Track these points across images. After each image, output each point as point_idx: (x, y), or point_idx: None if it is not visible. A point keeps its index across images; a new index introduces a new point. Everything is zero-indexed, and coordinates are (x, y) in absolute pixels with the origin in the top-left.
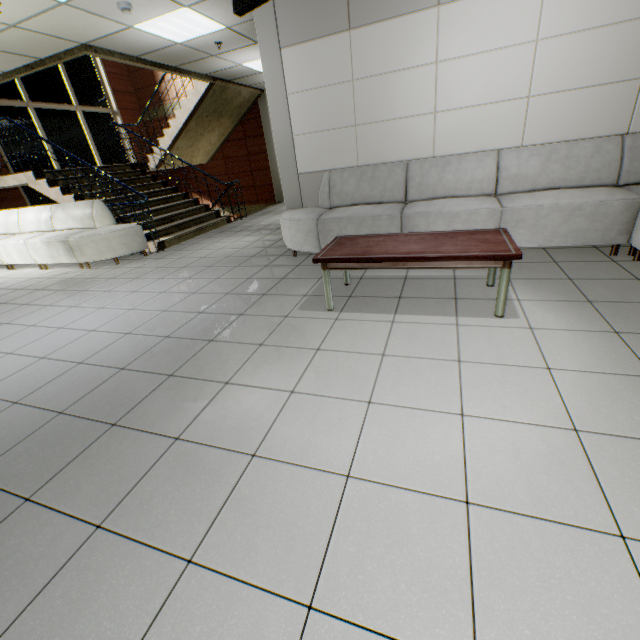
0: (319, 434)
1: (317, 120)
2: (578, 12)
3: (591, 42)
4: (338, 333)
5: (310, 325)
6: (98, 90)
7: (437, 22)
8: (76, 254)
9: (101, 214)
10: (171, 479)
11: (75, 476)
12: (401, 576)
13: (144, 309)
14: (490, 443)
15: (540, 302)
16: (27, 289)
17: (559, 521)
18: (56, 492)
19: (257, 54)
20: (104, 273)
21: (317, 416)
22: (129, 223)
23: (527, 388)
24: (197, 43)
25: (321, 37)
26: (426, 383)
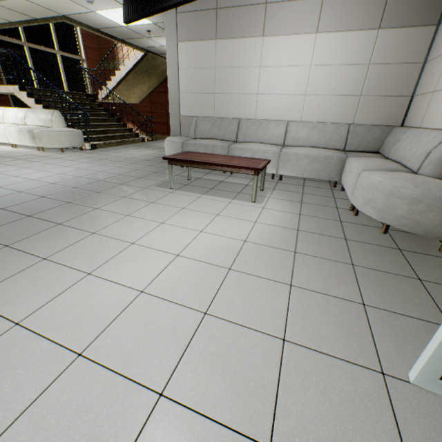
0: (130, 230)
1: (194, 86)
2: (331, 55)
3: (337, 72)
4: (168, 198)
5: (156, 193)
6: (74, 43)
7: (262, 45)
8: (36, 141)
9: (58, 119)
10: (49, 236)
11: (2, 230)
12: (133, 270)
13: (68, 174)
14: (205, 241)
15: (278, 199)
16: (0, 156)
17: (210, 263)
18: None
19: None
20: (52, 155)
21: (134, 224)
22: (75, 128)
23: (239, 227)
24: (135, 28)
25: (200, 40)
26: (195, 220)
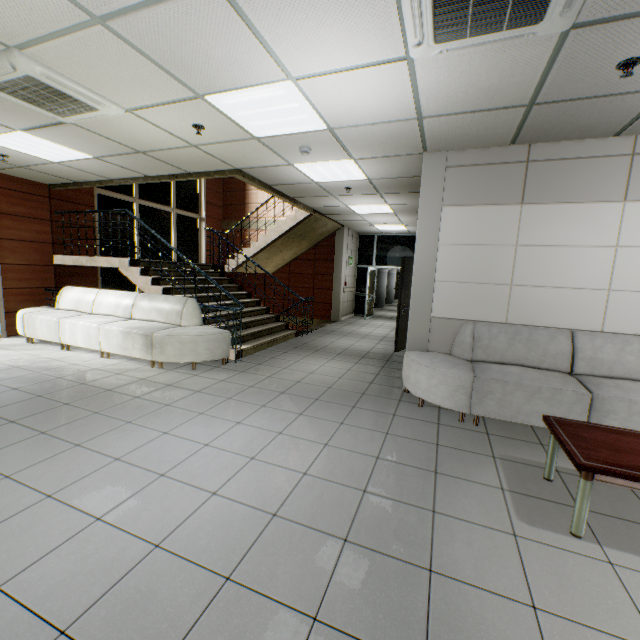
0: None
1: (466, 272)
2: None
3: None
4: None
5: (578, 569)
6: (194, 199)
7: (621, 214)
8: (154, 351)
9: (191, 312)
10: None
11: None
12: None
13: (271, 462)
14: None
15: None
16: (92, 385)
17: None
18: None
19: (369, 201)
20: (183, 380)
21: None
22: (216, 326)
23: None
24: (330, 185)
25: (489, 204)
26: None
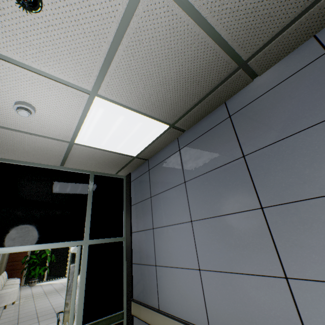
0: None
1: None
2: None
3: None
4: None
5: None
6: None
7: None
8: None
9: None
10: (52, 324)
11: (45, 320)
12: None
13: None
14: None
15: None
16: None
17: None
18: (42, 321)
19: None
20: None
21: None
22: None
23: None
24: None
25: None
26: None
